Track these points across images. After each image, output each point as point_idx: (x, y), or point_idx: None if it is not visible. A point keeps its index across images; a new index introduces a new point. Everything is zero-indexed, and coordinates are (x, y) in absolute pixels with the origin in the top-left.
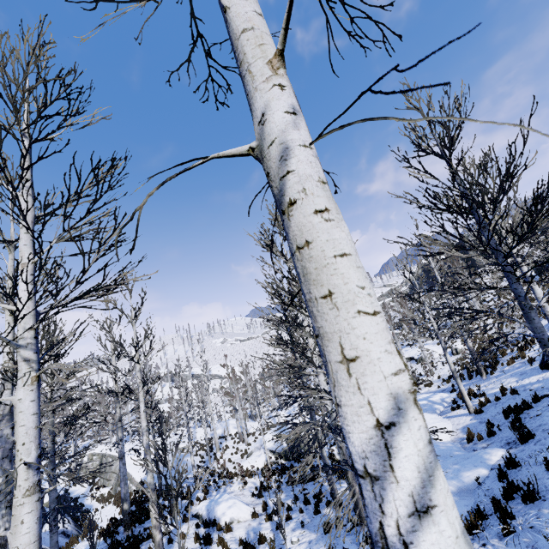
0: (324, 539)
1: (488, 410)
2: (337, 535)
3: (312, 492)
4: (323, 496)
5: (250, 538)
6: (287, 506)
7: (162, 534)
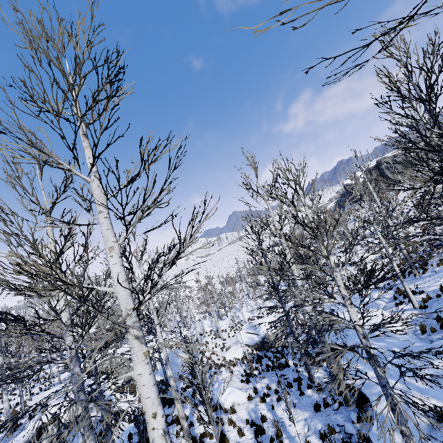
0: (317, 417)
1: (432, 306)
2: (327, 414)
3: (291, 377)
4: (302, 380)
5: (252, 417)
6: (275, 390)
7: (188, 422)
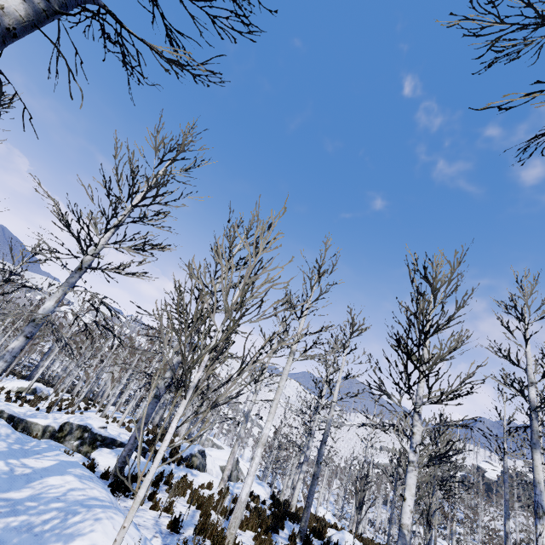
0: None
1: None
2: None
3: None
4: None
5: None
6: None
7: None
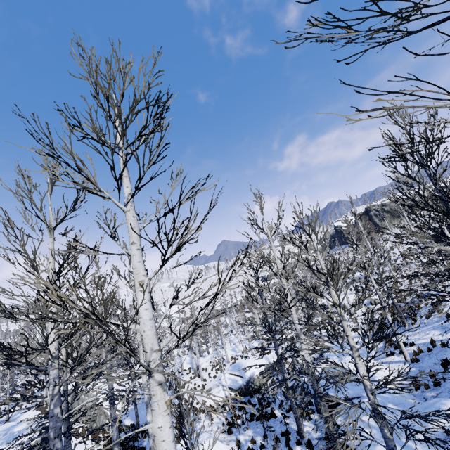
0: None
1: (423, 359)
2: None
3: (277, 430)
4: (290, 434)
5: None
6: (261, 444)
7: None
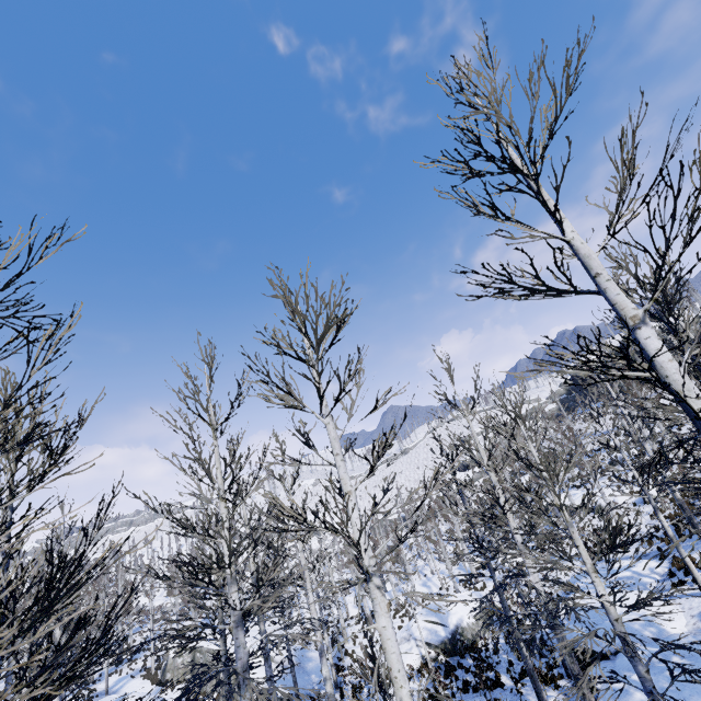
0: None
1: None
2: None
3: None
4: None
5: None
6: None
7: None
